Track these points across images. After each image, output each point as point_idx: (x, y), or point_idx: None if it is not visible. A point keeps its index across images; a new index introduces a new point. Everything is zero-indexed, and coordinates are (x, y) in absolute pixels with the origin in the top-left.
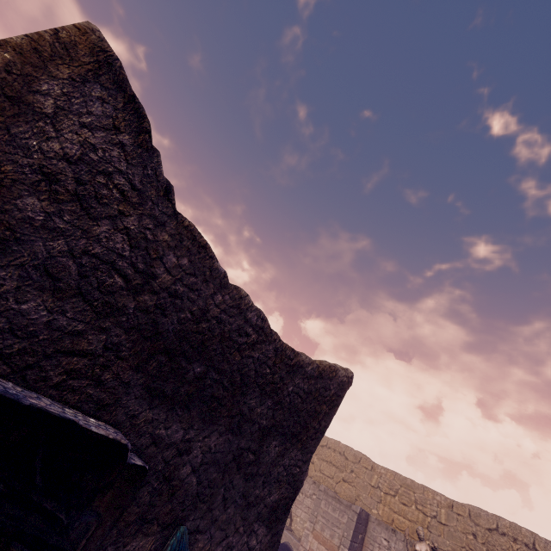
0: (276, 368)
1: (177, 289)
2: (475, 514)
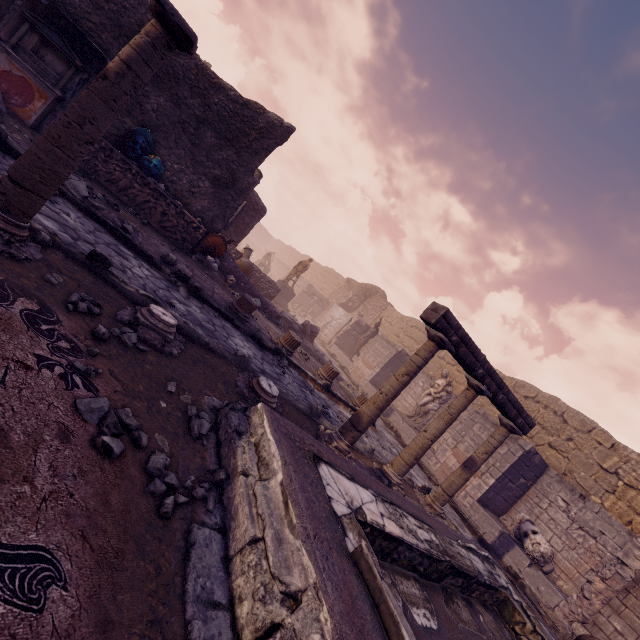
0: (200, 79)
1: (126, 6)
2: (520, 385)
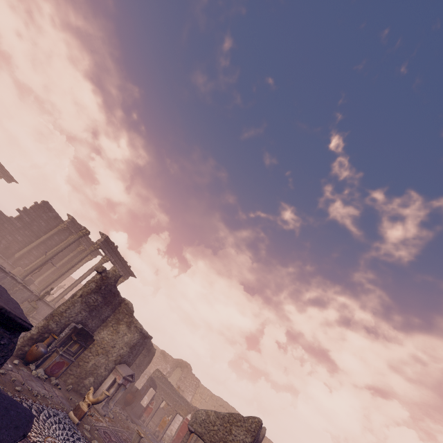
0: None
1: None
2: None
